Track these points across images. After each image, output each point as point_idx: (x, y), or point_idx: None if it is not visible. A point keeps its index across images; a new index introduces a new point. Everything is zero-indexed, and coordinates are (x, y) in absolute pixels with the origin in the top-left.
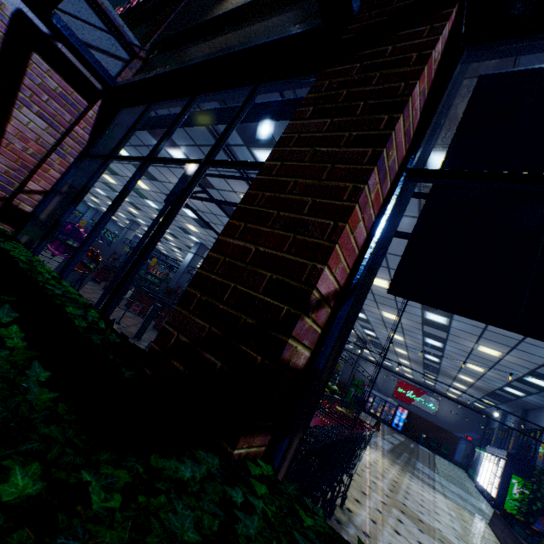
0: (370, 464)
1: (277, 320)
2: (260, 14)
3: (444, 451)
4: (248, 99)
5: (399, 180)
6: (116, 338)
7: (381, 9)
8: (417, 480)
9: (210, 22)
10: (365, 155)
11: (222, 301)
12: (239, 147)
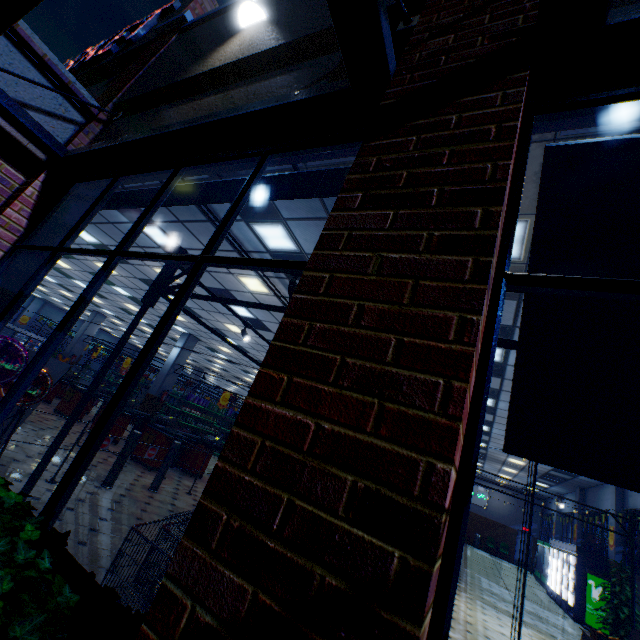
0: None
1: (386, 583)
2: (257, 73)
3: (504, 551)
4: (254, 173)
5: (500, 291)
6: (72, 598)
7: (425, 71)
8: (491, 610)
9: (192, 80)
10: (465, 268)
11: (270, 531)
12: (235, 222)
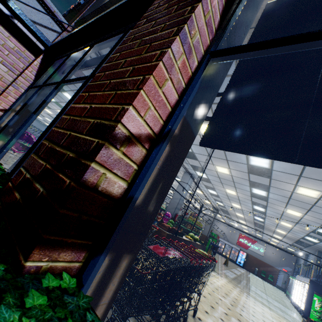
0: (219, 287)
1: (88, 151)
2: None
3: (270, 279)
4: (121, 39)
5: (205, 59)
6: None
7: None
8: (251, 298)
9: (106, 4)
10: (172, 32)
11: (59, 145)
12: None
